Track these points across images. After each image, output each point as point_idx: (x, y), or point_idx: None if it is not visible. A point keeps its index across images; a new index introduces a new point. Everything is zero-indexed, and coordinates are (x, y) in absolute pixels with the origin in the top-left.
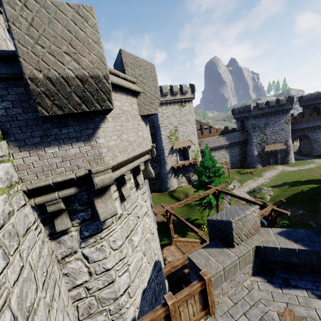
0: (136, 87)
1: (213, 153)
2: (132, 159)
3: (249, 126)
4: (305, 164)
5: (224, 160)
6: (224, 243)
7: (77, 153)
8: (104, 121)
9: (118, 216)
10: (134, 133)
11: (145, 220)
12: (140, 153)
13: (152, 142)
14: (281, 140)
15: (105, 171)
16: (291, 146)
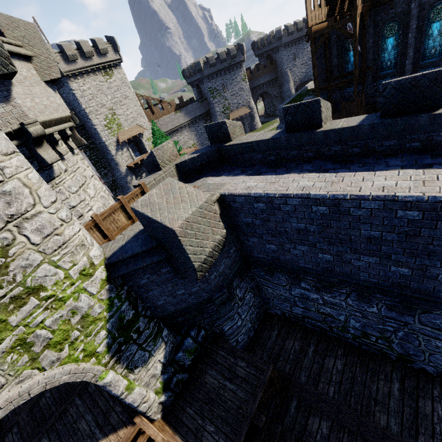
0: (26, 51)
1: (176, 137)
2: (55, 123)
3: (206, 92)
4: (270, 126)
5: (191, 143)
6: (157, 171)
7: (3, 112)
8: (12, 85)
9: (63, 170)
10: (45, 99)
11: (94, 182)
12: (60, 118)
13: (85, 139)
14: (244, 102)
15: (34, 124)
16: (254, 108)
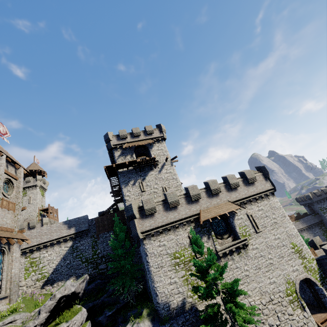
0: None
1: None
2: None
3: (317, 209)
4: None
5: None
6: (314, 246)
7: None
8: None
9: None
10: None
11: None
12: None
13: None
14: None
15: None
16: None
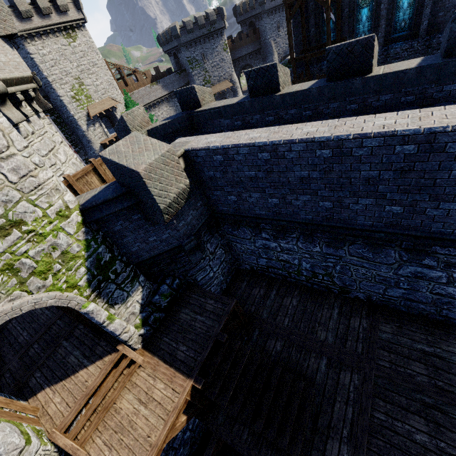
0: None
1: (154, 112)
2: (16, 82)
3: (184, 62)
4: None
5: None
6: None
7: None
8: None
9: (30, 132)
10: (3, 55)
11: (64, 148)
12: (21, 77)
13: (51, 112)
14: (225, 75)
15: None
16: (236, 82)
